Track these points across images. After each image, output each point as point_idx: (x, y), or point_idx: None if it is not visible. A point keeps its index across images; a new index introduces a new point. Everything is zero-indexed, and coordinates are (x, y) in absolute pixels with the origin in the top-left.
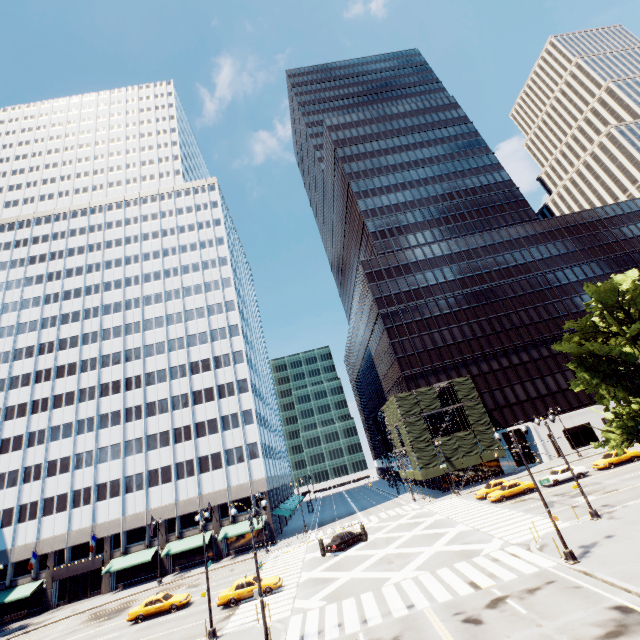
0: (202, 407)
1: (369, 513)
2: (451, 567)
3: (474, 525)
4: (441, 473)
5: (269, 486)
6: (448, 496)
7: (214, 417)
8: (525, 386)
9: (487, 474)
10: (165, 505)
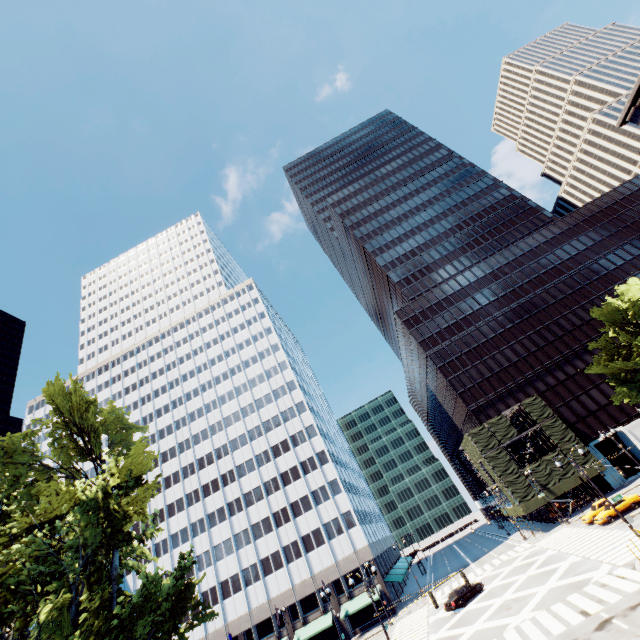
0: (292, 487)
1: (482, 562)
2: (564, 601)
3: (584, 554)
4: (542, 503)
5: (374, 553)
6: (558, 527)
7: (305, 494)
8: (601, 389)
9: (594, 493)
10: (283, 592)
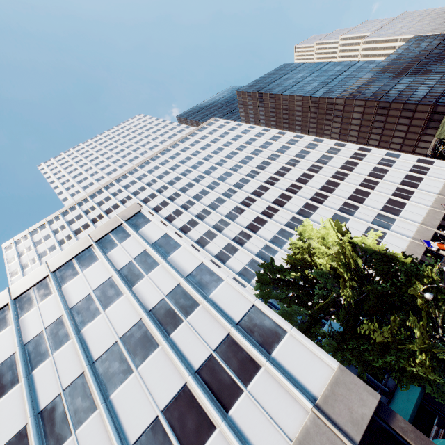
0: (357, 169)
1: None
2: None
3: None
4: None
5: None
6: None
7: (373, 167)
8: None
9: None
10: (426, 214)
